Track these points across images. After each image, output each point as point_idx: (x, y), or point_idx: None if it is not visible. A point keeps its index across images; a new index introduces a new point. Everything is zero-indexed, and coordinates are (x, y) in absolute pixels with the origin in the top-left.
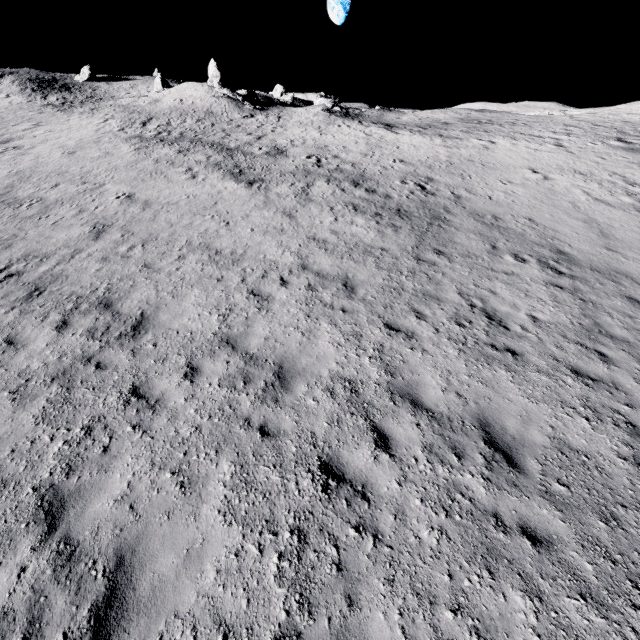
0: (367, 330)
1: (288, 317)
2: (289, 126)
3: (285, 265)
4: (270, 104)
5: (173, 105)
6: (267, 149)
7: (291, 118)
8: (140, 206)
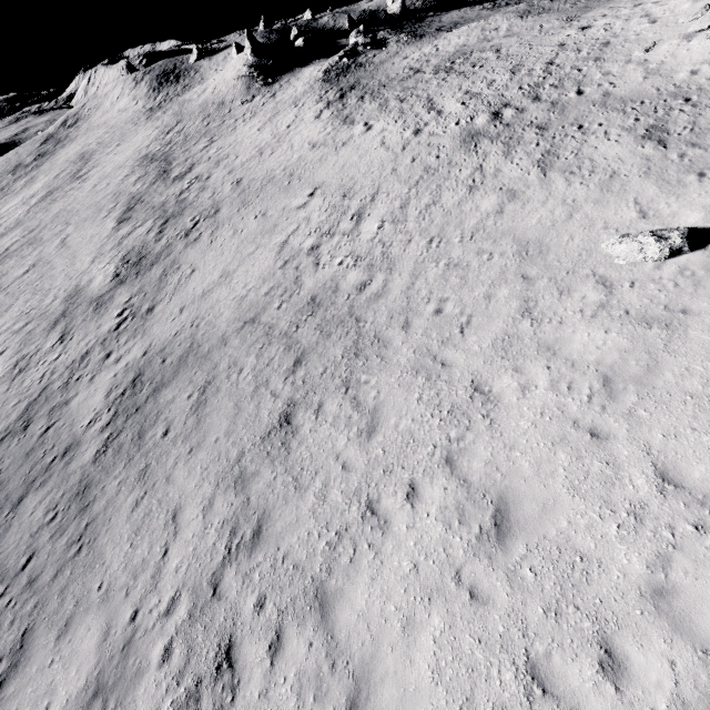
0: (7, 352)
1: (1, 340)
2: (258, 115)
3: (43, 306)
4: (290, 69)
5: (206, 98)
6: (184, 169)
7: (283, 94)
8: (59, 249)
